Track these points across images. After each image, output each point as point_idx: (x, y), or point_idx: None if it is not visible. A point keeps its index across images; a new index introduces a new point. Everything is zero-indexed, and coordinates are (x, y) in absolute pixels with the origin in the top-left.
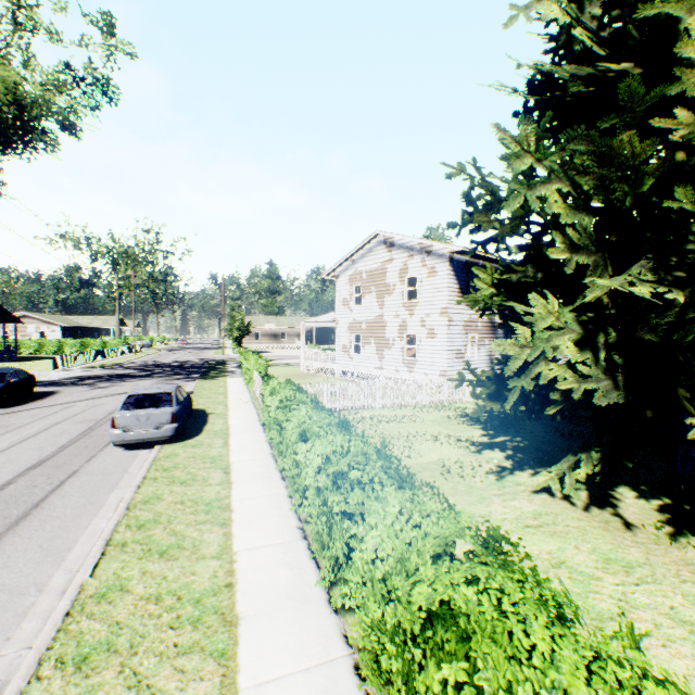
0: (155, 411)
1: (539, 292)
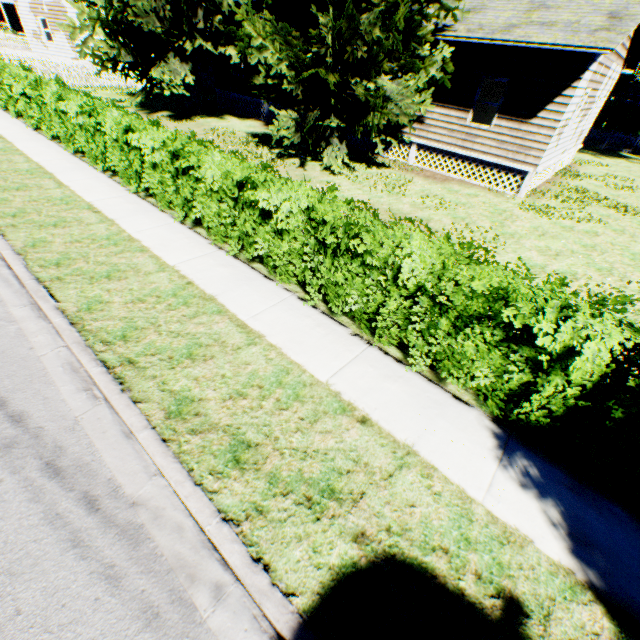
0: None
1: None
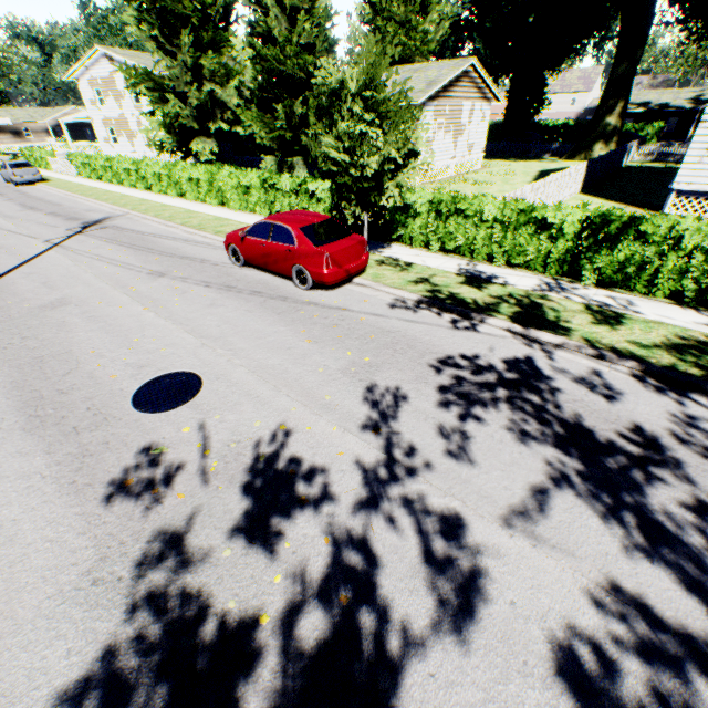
0: (30, 169)
1: (162, 113)
